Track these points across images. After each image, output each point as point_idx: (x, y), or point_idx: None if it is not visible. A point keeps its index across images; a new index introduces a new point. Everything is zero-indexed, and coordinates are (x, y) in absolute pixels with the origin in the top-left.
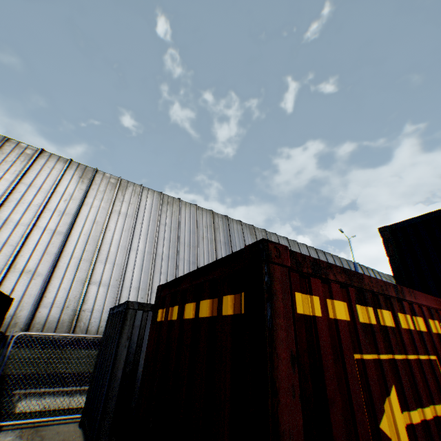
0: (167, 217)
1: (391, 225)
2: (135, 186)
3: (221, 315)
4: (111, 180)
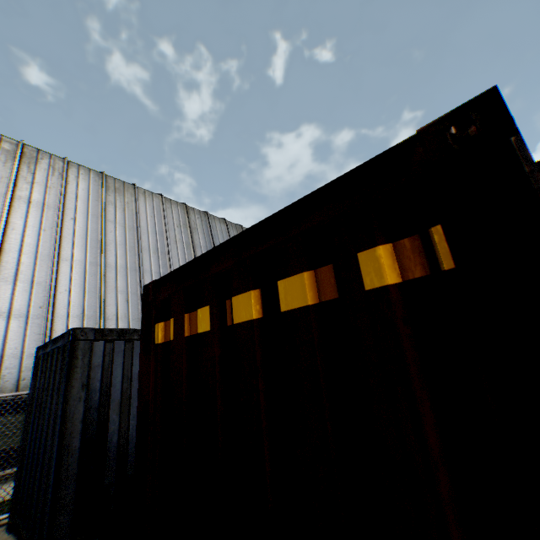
0: (116, 211)
1: None
2: (53, 159)
3: (362, 292)
4: (5, 145)
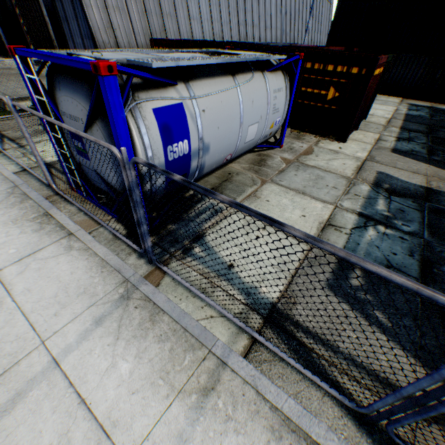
0: None
1: (342, 1)
2: None
3: None
4: None
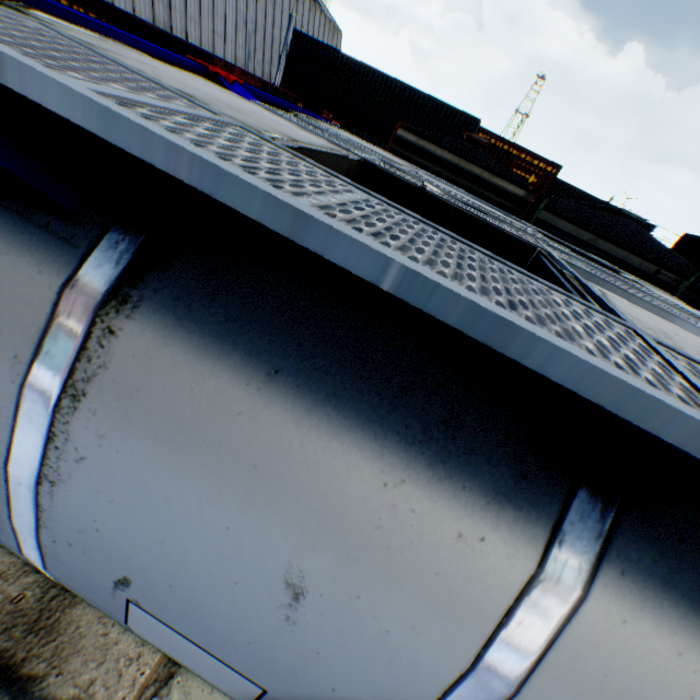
0: None
1: (300, 33)
2: None
3: None
4: None
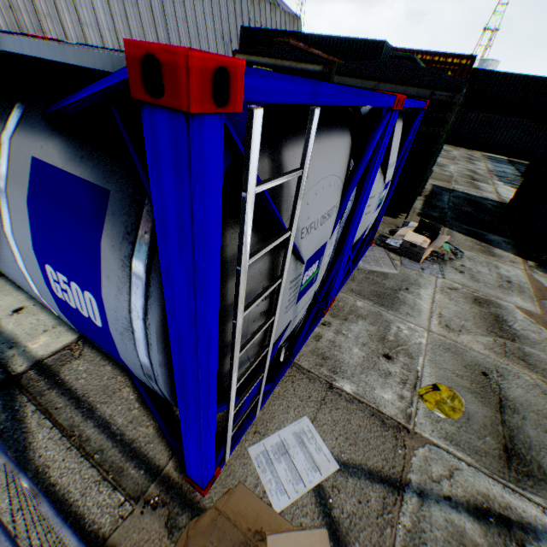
0: None
1: (244, 28)
2: None
3: None
4: None
